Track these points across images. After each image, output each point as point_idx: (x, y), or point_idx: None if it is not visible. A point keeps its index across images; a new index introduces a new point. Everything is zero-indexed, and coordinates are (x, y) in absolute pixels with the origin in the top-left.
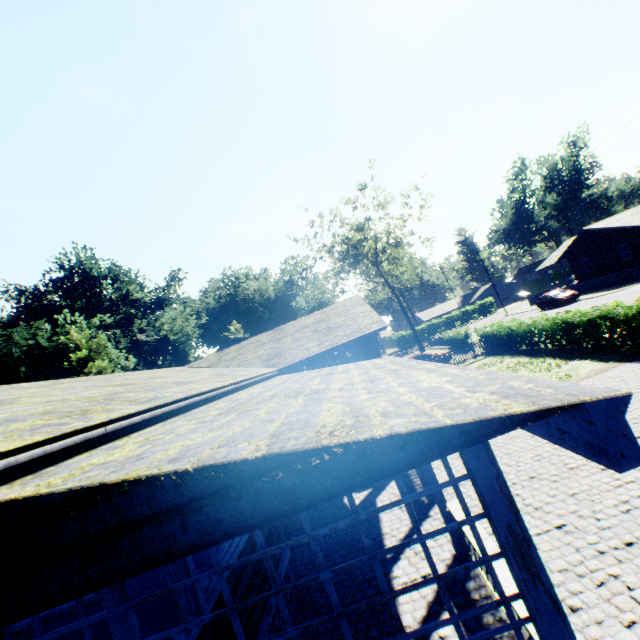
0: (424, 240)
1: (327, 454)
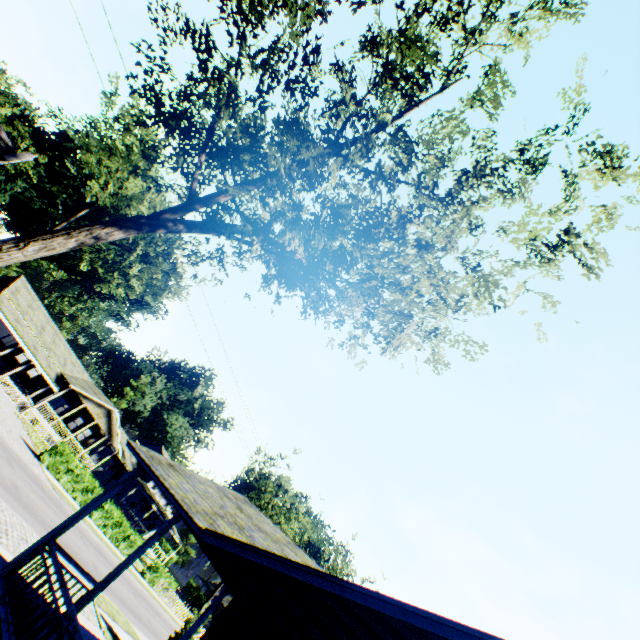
0: None
1: None
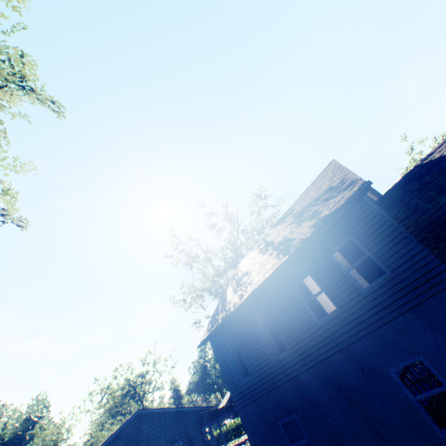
0: (171, 385)
1: (233, 404)
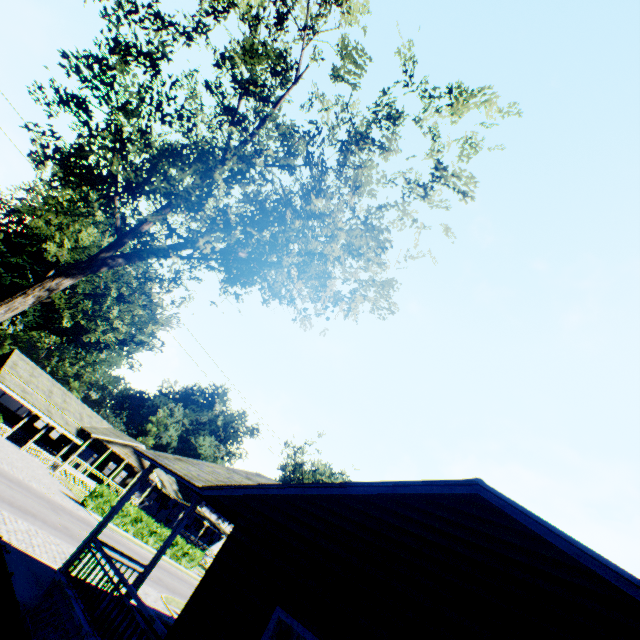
0: None
1: None
